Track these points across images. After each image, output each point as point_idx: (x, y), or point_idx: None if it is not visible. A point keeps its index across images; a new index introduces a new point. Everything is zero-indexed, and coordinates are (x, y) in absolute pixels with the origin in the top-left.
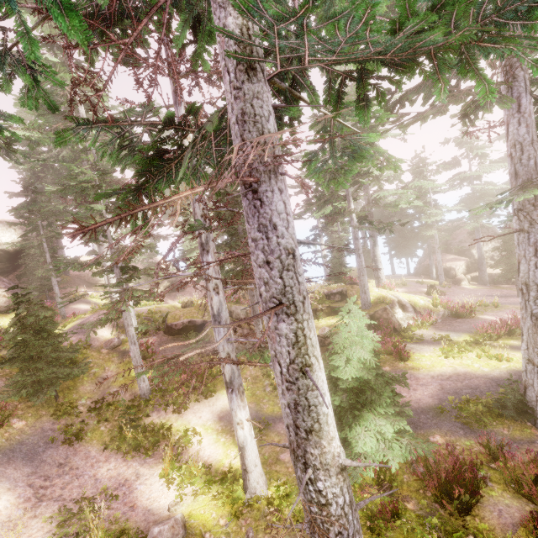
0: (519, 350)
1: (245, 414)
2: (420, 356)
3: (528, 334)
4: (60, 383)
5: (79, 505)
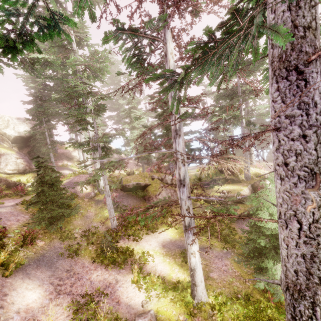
0: None
1: (196, 248)
2: None
3: None
4: (64, 219)
5: (83, 298)
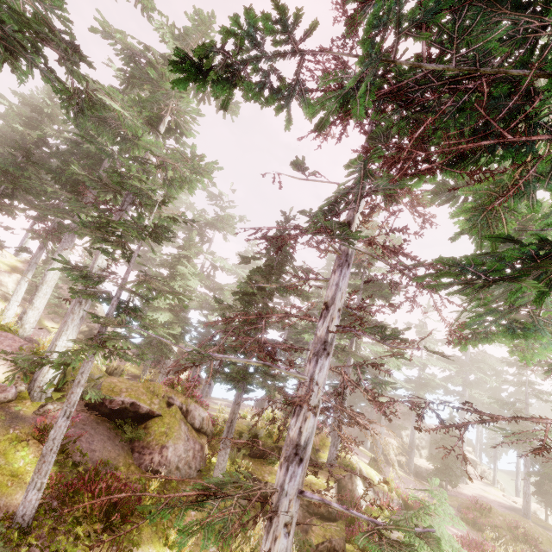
0: None
1: None
2: None
3: None
4: None
5: None
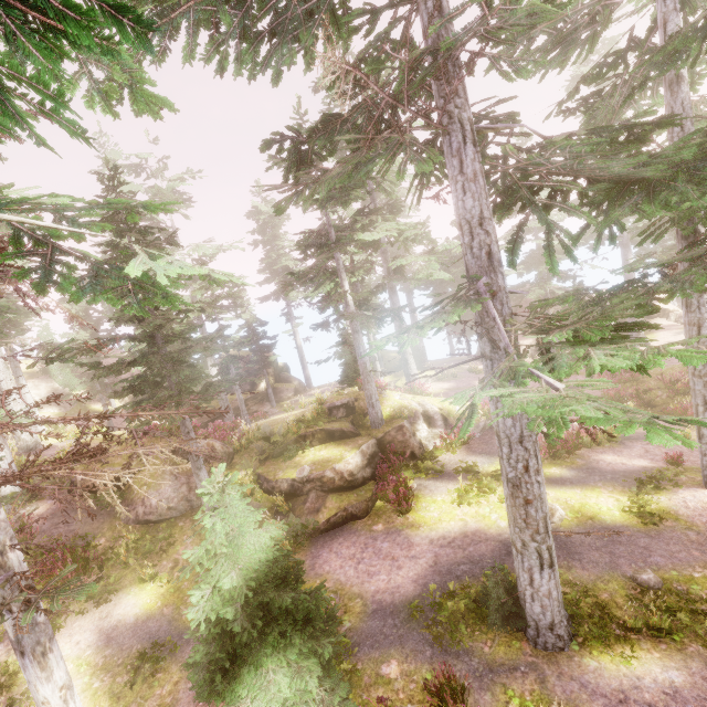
0: (556, 486)
1: (51, 690)
2: (430, 503)
3: (508, 506)
4: None
5: None
